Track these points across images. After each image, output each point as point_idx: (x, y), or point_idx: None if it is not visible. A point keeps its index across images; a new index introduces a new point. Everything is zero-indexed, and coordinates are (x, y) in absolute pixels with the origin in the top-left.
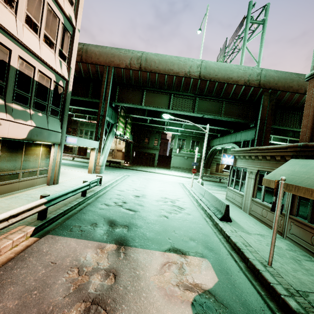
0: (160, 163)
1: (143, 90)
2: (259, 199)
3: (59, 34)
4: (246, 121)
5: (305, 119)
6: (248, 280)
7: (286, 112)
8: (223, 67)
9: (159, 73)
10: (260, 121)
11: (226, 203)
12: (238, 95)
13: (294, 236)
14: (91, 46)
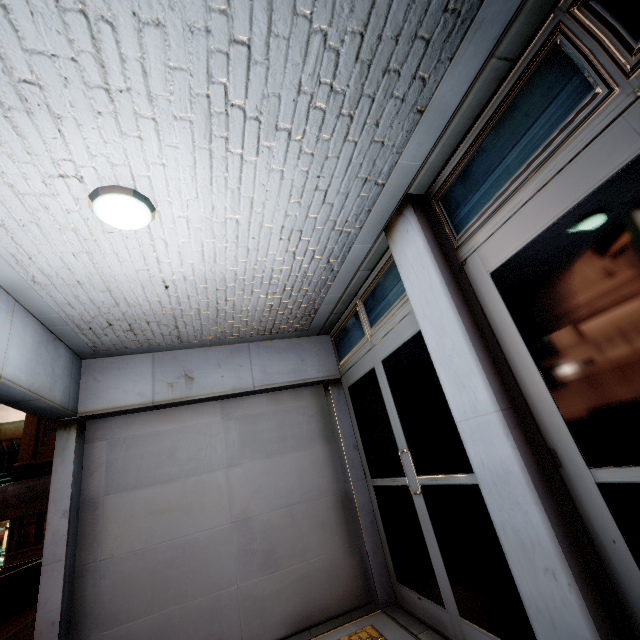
0: None
1: None
2: None
3: None
4: None
5: None
6: None
7: None
8: None
9: None
10: None
11: None
12: None
13: None
14: (6, 424)
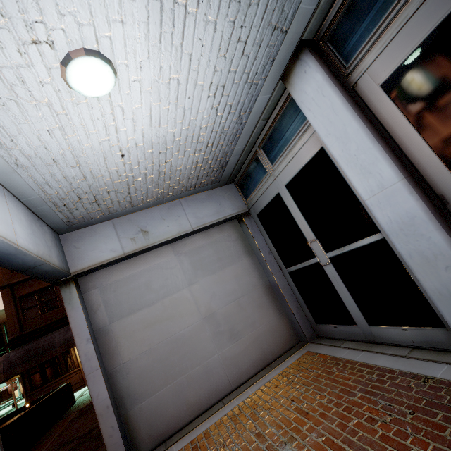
0: None
1: None
2: None
3: None
4: None
5: None
6: None
7: None
8: None
9: None
10: None
11: None
12: None
13: None
14: None
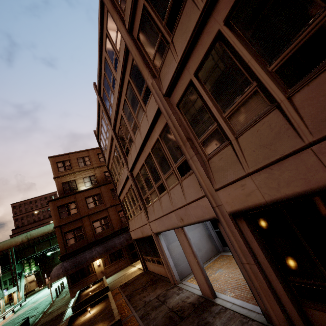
0: None
1: (34, 245)
2: None
3: None
4: None
5: None
6: None
7: None
8: None
9: (39, 237)
10: None
11: None
12: None
13: None
14: None
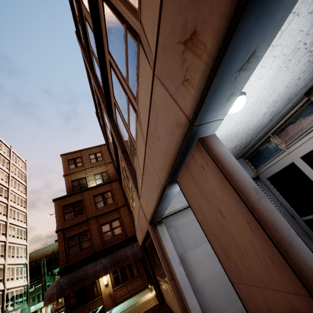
0: None
1: None
2: None
3: (23, 271)
4: None
5: None
6: None
7: None
8: None
9: None
10: None
11: None
12: None
13: None
14: (31, 253)
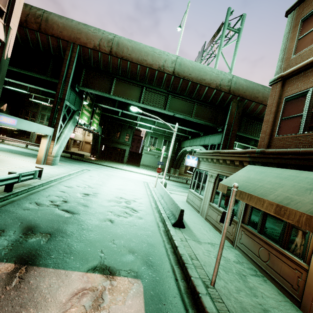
0: (131, 160)
1: (114, 77)
2: (216, 204)
3: None
4: (214, 125)
5: (265, 125)
6: (184, 309)
7: (251, 121)
8: (198, 67)
9: (131, 62)
10: (227, 126)
11: (181, 208)
12: (209, 98)
13: (243, 246)
14: (53, 15)
